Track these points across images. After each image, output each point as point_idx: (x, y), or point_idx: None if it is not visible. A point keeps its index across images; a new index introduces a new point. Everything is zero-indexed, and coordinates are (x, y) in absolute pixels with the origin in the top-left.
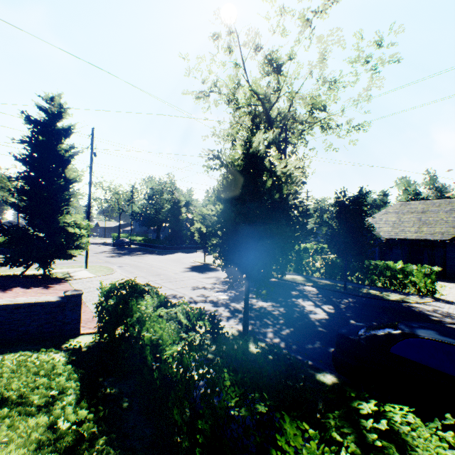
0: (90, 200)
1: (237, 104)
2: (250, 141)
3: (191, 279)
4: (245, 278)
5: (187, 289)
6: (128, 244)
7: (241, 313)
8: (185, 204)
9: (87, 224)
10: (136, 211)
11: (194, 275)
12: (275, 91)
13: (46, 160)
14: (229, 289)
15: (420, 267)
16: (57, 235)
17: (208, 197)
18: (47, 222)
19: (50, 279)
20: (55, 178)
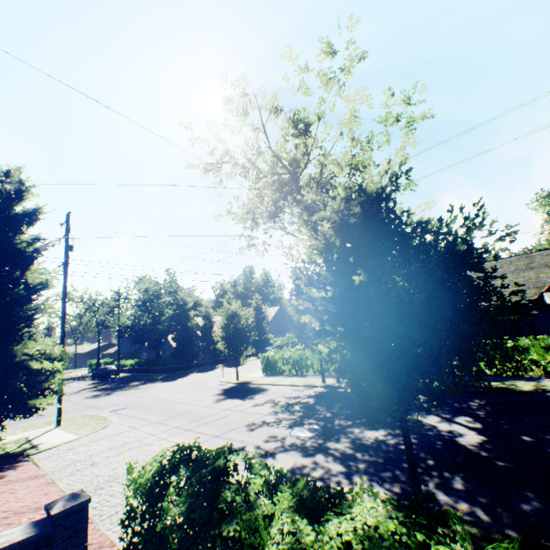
0: (65, 315)
1: (260, 173)
2: (275, 216)
3: (237, 412)
4: (397, 400)
5: (241, 431)
6: (115, 373)
7: (359, 461)
8: (192, 306)
9: (62, 351)
10: (126, 324)
11: (236, 404)
12: (304, 155)
13: None
14: (305, 418)
15: (536, 340)
16: (10, 378)
17: (297, 274)
18: None
19: None
20: (9, 285)
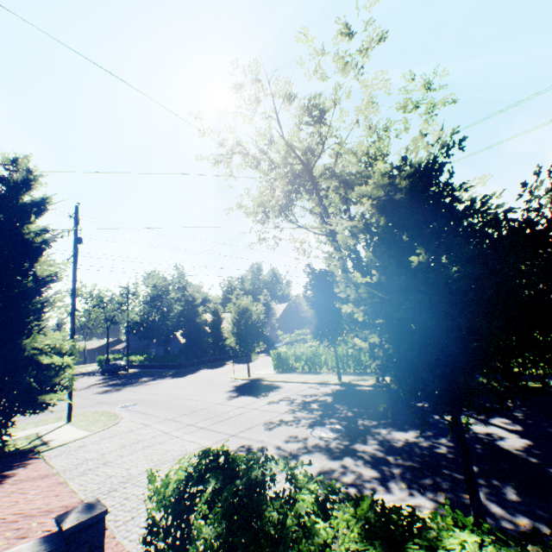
0: (74, 309)
1: (272, 164)
2: (287, 209)
3: (252, 410)
4: (451, 401)
5: (259, 431)
6: (124, 369)
7: (392, 465)
8: (200, 302)
9: (72, 346)
10: (135, 320)
11: (250, 401)
12: (318, 144)
13: (2, 250)
14: (325, 417)
15: None
16: (19, 373)
17: (330, 260)
18: (2, 351)
19: (5, 457)
20: (17, 276)
